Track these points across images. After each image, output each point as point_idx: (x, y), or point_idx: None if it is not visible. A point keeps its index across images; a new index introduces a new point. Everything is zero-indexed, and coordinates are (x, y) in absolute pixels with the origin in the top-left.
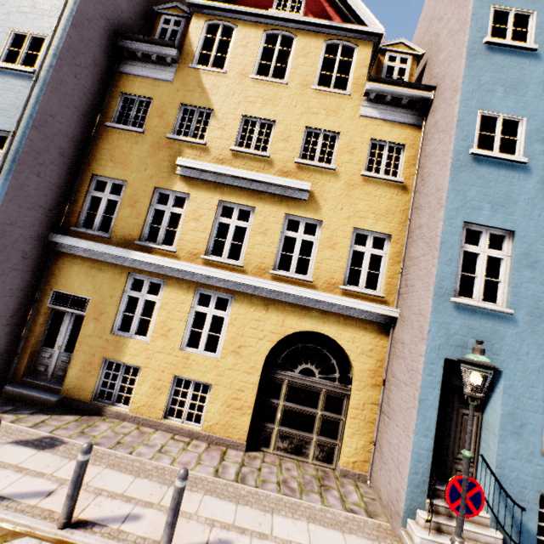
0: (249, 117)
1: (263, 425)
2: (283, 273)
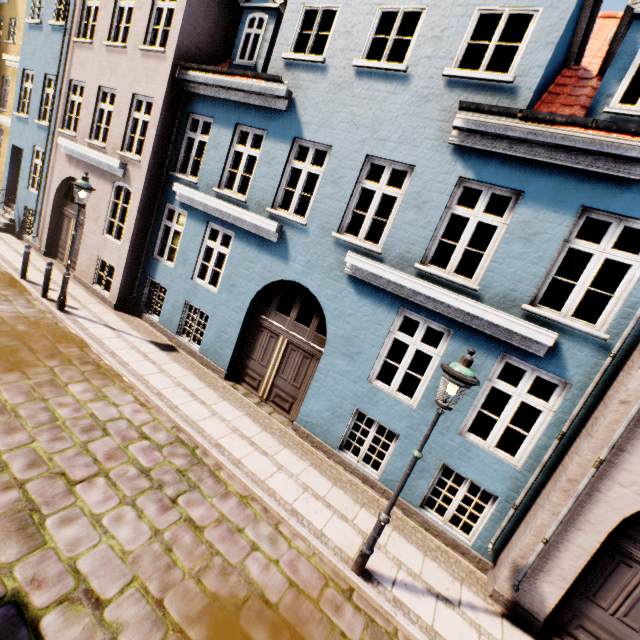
0: None
1: None
2: None
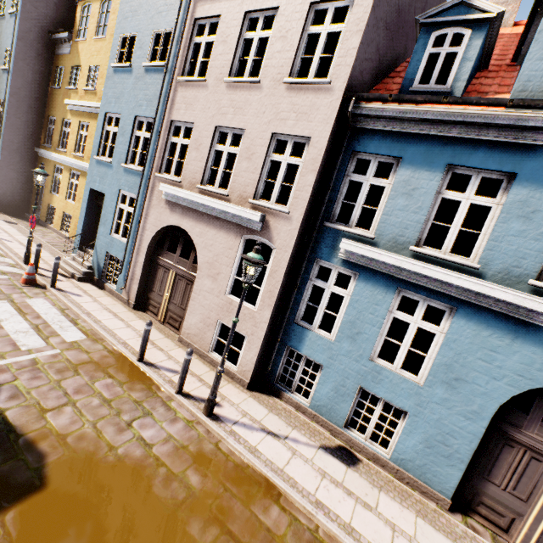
0: (93, 66)
1: None
2: None
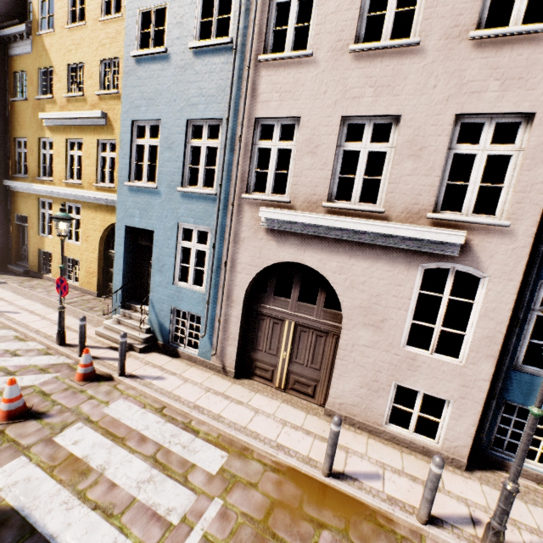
0: (73, 65)
1: (108, 284)
2: (99, 184)
